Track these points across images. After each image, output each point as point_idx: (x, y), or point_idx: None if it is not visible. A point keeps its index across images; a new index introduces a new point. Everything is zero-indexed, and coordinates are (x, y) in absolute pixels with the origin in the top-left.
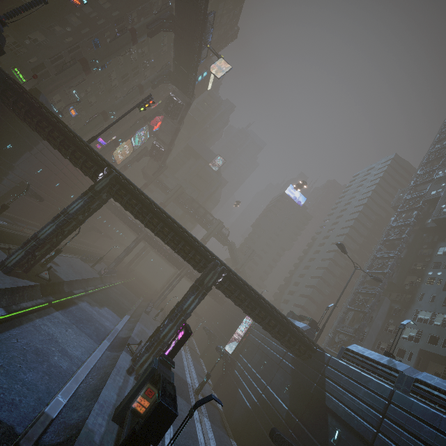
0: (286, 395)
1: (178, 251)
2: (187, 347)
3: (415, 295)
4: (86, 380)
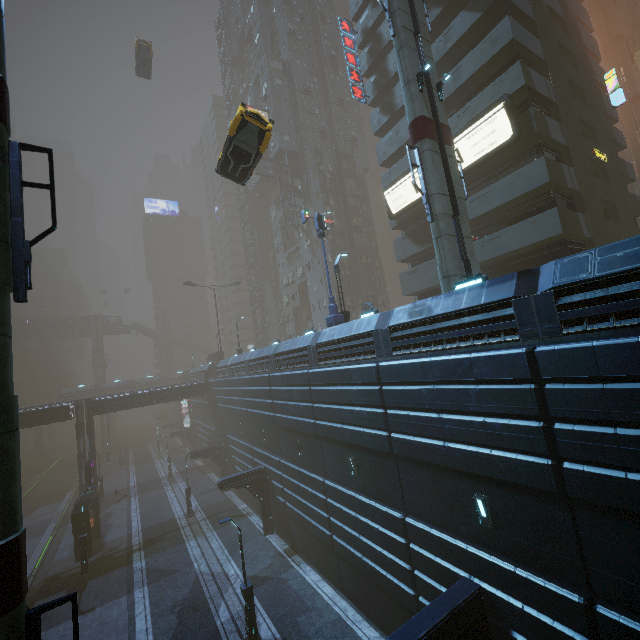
0: (213, 422)
1: (31, 426)
2: (165, 453)
3: (277, 267)
4: (49, 553)
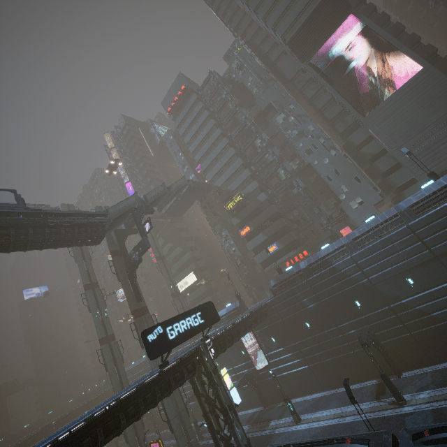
0: None
1: None
2: None
3: None
4: None
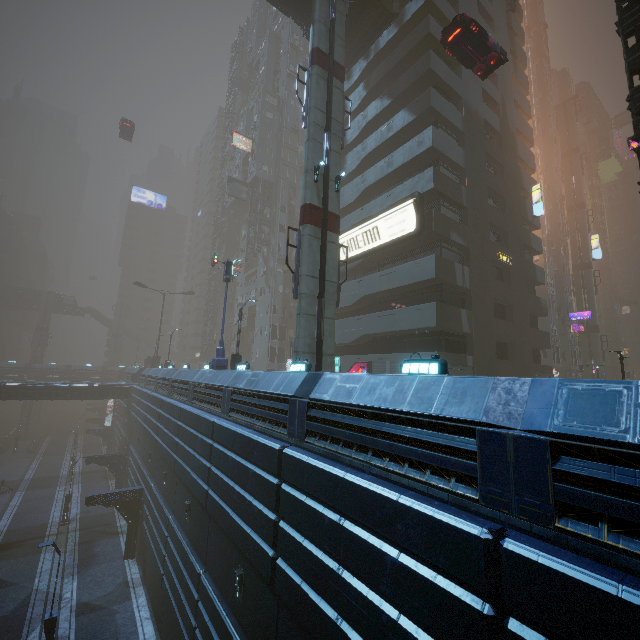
0: (126, 428)
1: None
2: (81, 447)
3: (236, 285)
4: None
